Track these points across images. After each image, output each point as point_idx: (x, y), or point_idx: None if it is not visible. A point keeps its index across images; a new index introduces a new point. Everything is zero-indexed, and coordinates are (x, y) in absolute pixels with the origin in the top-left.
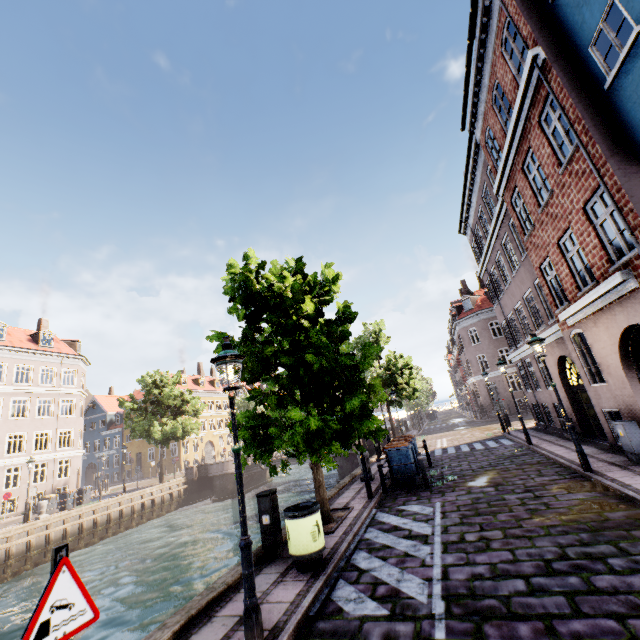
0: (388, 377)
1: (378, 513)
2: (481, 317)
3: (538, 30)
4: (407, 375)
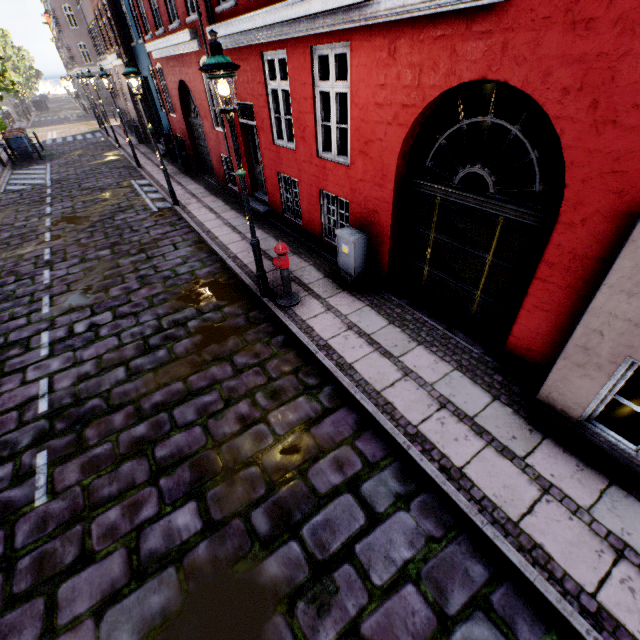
0: None
1: (15, 171)
2: None
3: None
4: (0, 67)
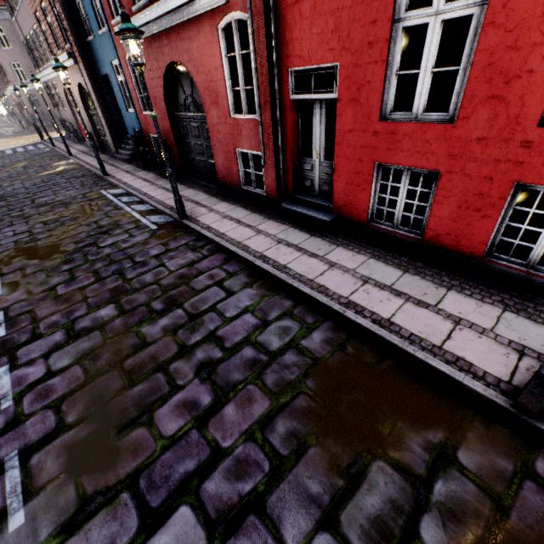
0: None
1: None
2: (7, 16)
3: None
4: None
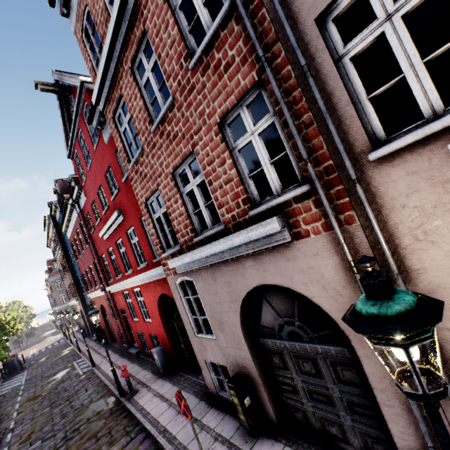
0: (0, 328)
1: (3, 383)
2: None
3: (61, 241)
4: (13, 324)
